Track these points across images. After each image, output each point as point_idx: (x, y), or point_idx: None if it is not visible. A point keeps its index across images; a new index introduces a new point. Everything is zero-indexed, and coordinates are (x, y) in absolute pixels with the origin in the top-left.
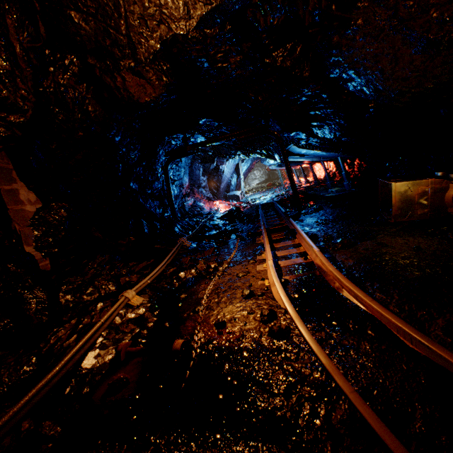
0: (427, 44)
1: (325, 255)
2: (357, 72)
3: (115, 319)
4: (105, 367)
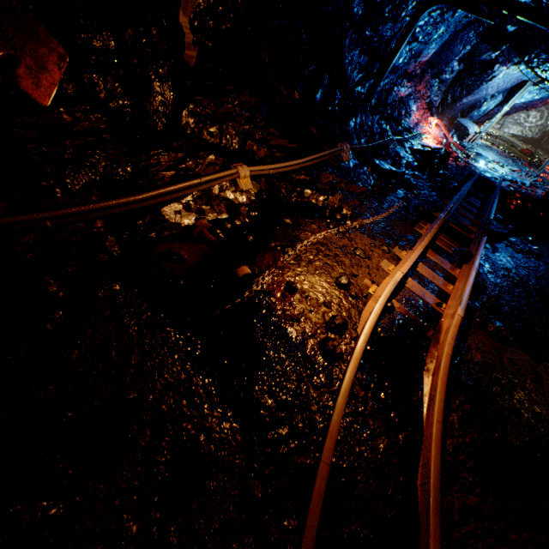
0: None
1: (462, 323)
2: None
3: (214, 187)
4: (177, 228)
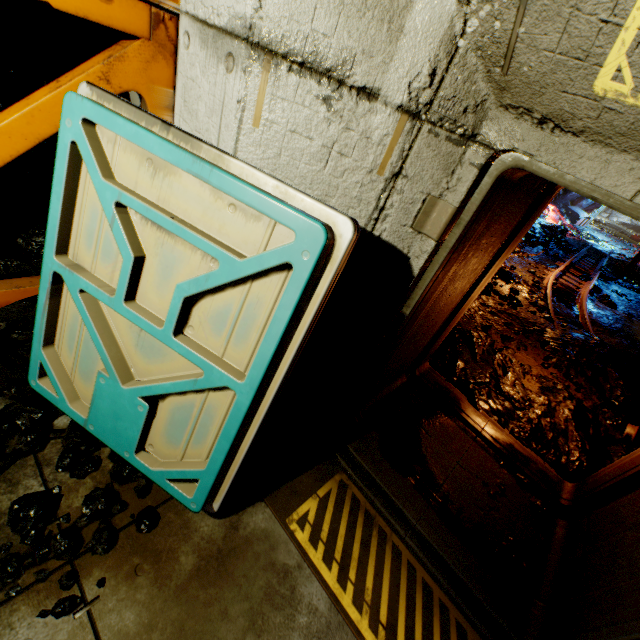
0: None
1: (590, 297)
2: None
3: None
4: None
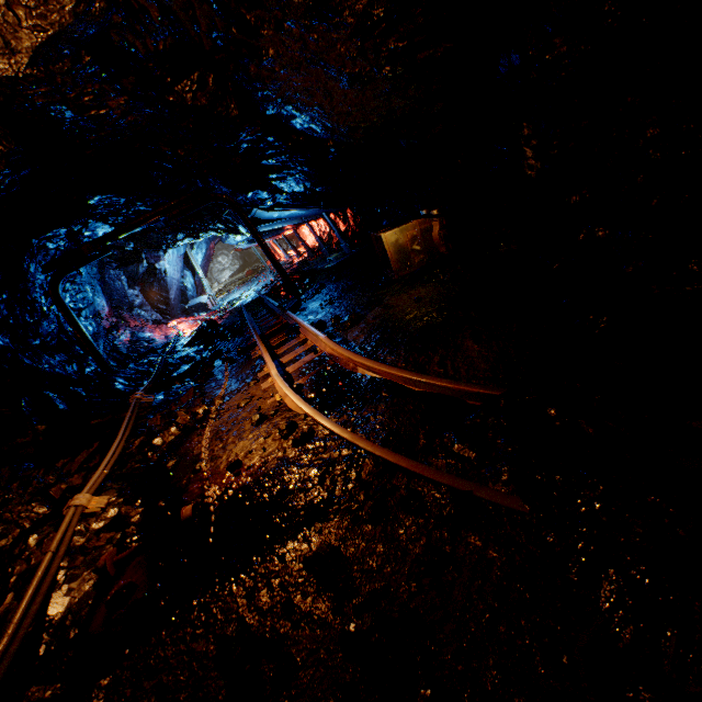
0: (350, 80)
1: (337, 340)
2: (297, 108)
3: (72, 542)
4: (89, 597)
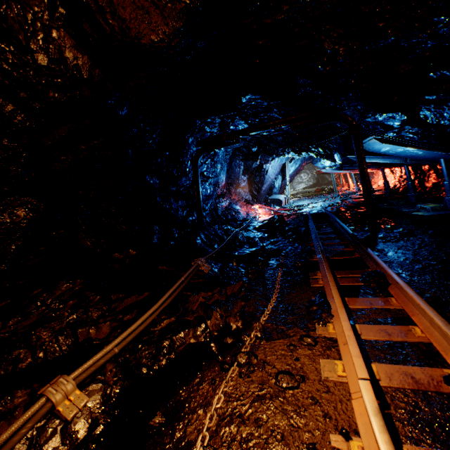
0: None
1: None
2: None
3: None
4: None
